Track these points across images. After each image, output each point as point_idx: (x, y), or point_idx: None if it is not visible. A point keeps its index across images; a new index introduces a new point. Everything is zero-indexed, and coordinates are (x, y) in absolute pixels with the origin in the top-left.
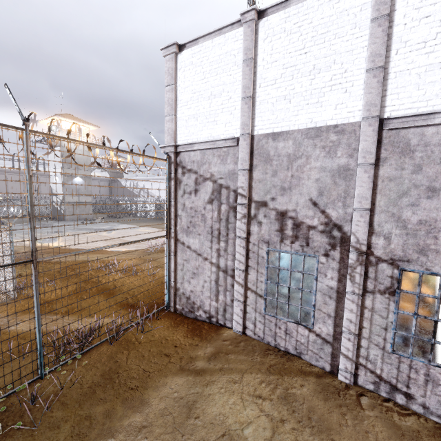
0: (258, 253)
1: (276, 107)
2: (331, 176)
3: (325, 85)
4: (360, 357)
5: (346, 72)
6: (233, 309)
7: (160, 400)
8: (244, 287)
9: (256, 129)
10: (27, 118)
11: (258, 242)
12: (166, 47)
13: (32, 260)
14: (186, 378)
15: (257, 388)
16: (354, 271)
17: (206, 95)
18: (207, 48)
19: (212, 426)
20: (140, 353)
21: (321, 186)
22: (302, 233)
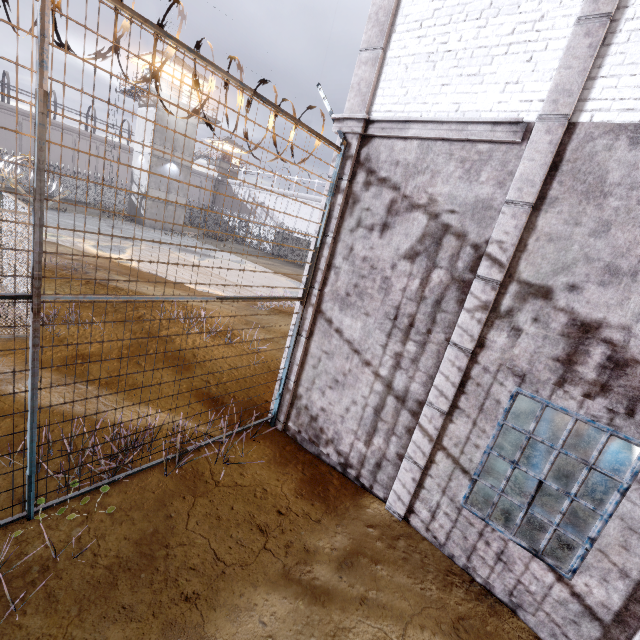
0: (488, 389)
1: None
2: None
3: None
4: None
5: None
6: (399, 471)
7: None
8: (434, 442)
9: (590, 107)
10: None
11: (496, 369)
12: None
13: (29, 295)
14: (293, 604)
15: None
16: None
17: (475, 6)
18: None
19: None
20: (215, 510)
21: None
22: (624, 384)
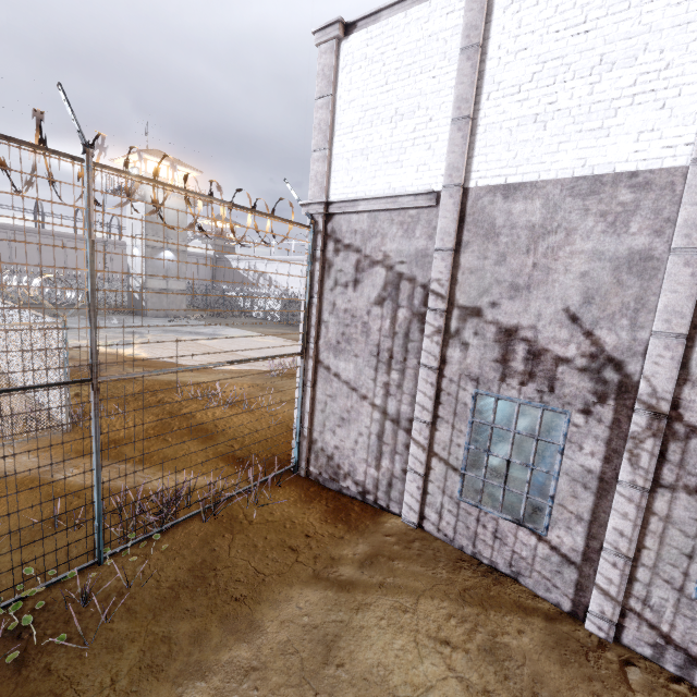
0: (456, 396)
1: (517, 136)
2: (612, 269)
3: (620, 95)
4: (631, 598)
5: (670, 67)
6: (405, 484)
7: (281, 625)
8: (428, 451)
9: (474, 177)
10: (92, 145)
11: (458, 378)
12: (322, 29)
13: (90, 378)
14: (323, 593)
15: (442, 627)
16: (639, 447)
17: (386, 114)
18: (394, 28)
19: (365, 685)
20: (251, 541)
21: (590, 286)
22: (542, 368)
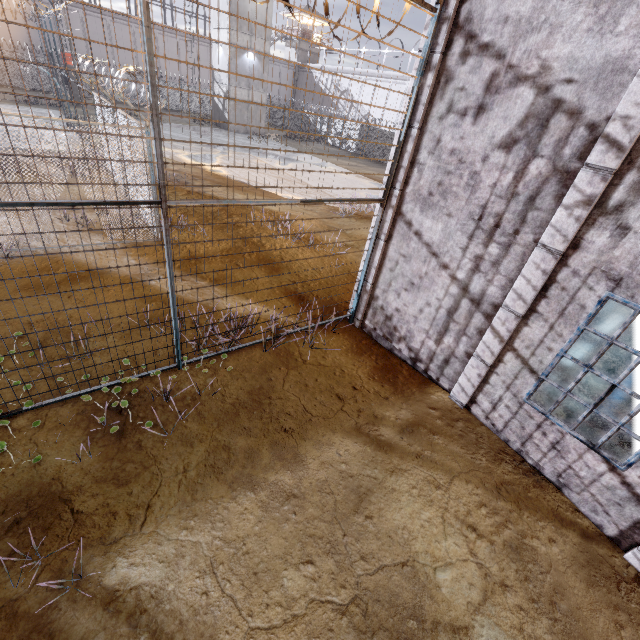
0: (574, 294)
1: None
2: None
3: None
4: None
5: None
6: (465, 368)
7: (321, 465)
8: (505, 344)
9: None
10: None
11: (588, 272)
12: None
13: (159, 201)
14: (362, 448)
15: (471, 513)
16: None
17: None
18: None
19: (389, 542)
20: (303, 380)
21: None
22: None
